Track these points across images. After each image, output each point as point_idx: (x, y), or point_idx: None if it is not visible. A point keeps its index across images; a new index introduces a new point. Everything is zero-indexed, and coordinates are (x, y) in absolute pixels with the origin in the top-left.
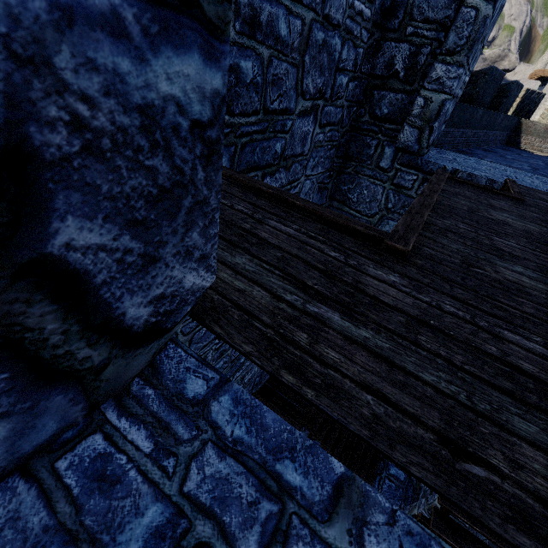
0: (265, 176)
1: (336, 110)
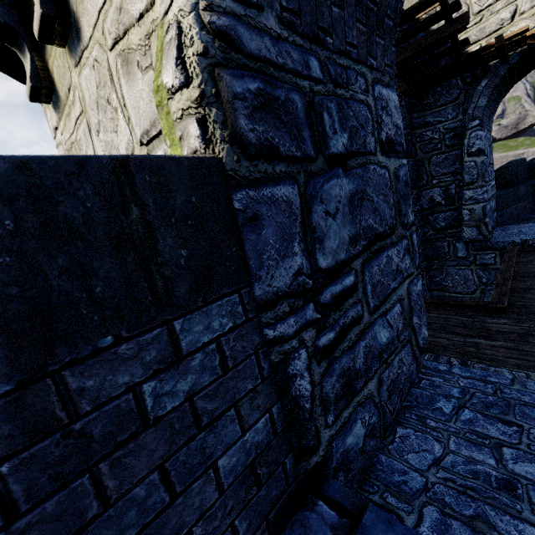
0: None
1: None
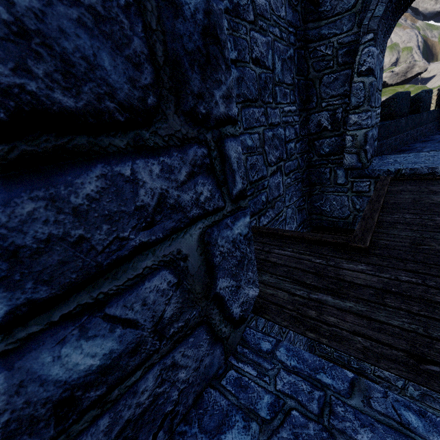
0: (260, 217)
1: (293, 162)
